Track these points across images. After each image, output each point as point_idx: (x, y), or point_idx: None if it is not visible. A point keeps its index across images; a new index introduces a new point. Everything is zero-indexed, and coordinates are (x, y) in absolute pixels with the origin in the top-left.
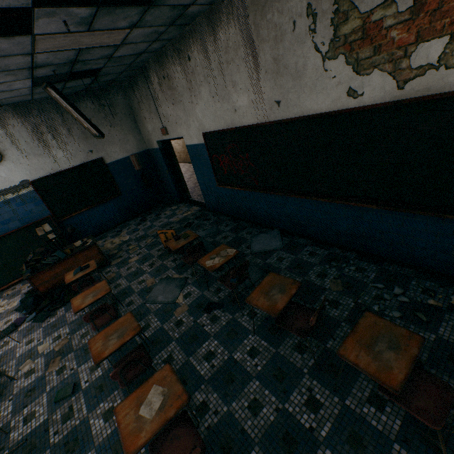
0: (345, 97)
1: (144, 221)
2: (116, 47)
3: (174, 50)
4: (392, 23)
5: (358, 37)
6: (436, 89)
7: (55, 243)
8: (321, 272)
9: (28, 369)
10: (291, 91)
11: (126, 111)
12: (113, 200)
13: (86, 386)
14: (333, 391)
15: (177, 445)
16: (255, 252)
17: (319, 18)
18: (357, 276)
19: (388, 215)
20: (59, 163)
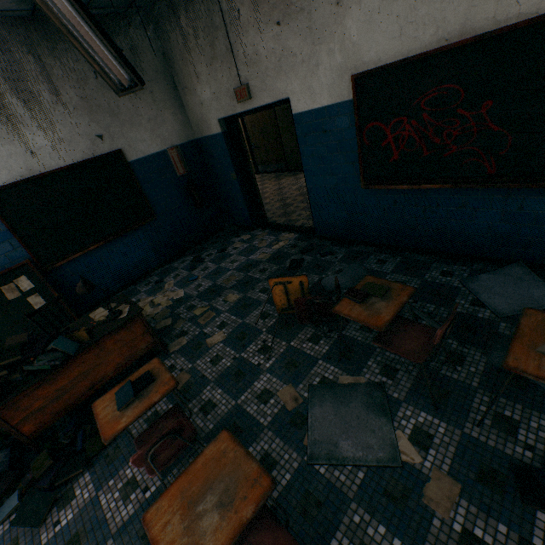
0: None
1: (200, 262)
2: None
3: None
4: None
5: None
6: None
7: (43, 312)
8: None
9: None
10: None
11: (159, 65)
12: (143, 228)
13: None
14: None
15: None
16: (508, 316)
17: None
18: None
19: None
20: (39, 157)
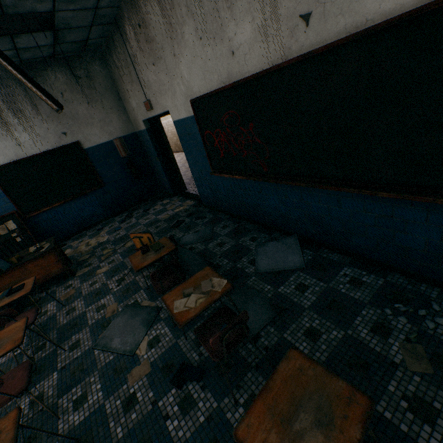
0: None
1: (129, 218)
2: None
3: None
4: None
5: None
6: None
7: (21, 244)
8: (378, 321)
9: None
10: None
11: (107, 84)
12: (94, 192)
13: None
14: None
15: None
16: (261, 272)
17: None
18: None
19: None
20: (24, 147)
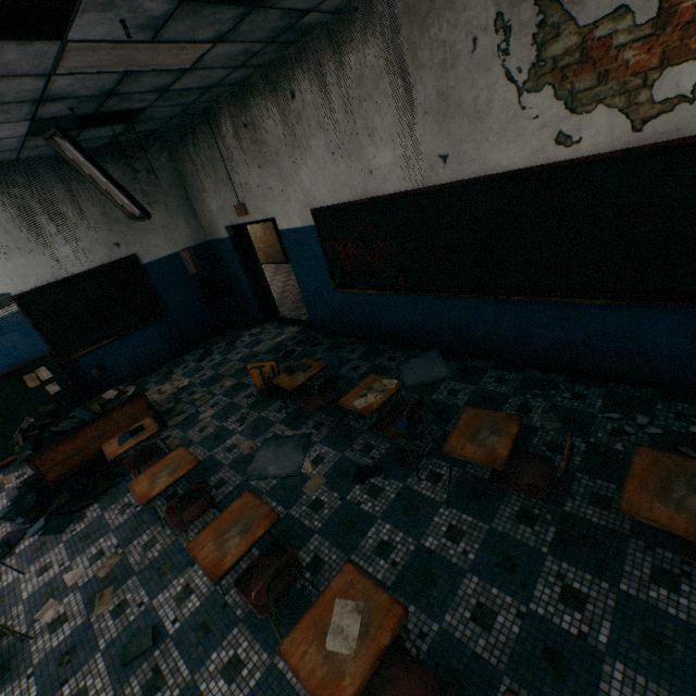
0: (553, 146)
1: (209, 355)
2: (181, 74)
3: (266, 82)
4: (626, 40)
5: (575, 60)
6: (689, 130)
7: (60, 399)
8: (522, 404)
9: (52, 616)
10: (467, 139)
11: (173, 180)
12: (155, 323)
13: (175, 630)
14: (597, 573)
15: (395, 694)
16: (410, 386)
17: (515, 33)
18: (577, 405)
19: (615, 313)
20: (63, 265)
